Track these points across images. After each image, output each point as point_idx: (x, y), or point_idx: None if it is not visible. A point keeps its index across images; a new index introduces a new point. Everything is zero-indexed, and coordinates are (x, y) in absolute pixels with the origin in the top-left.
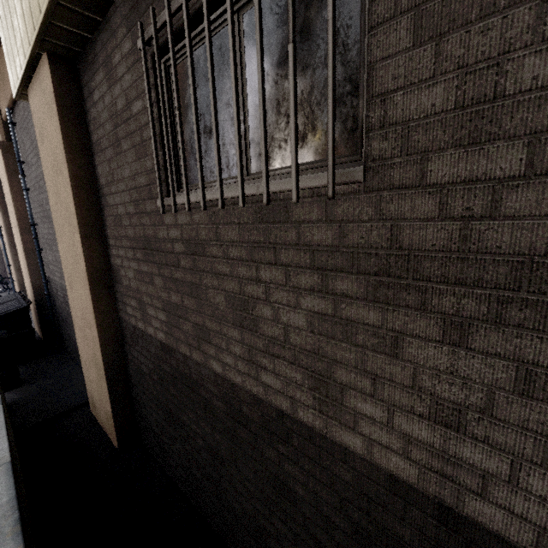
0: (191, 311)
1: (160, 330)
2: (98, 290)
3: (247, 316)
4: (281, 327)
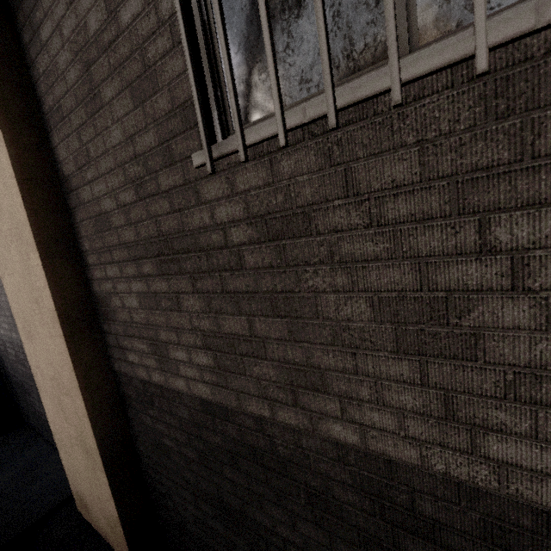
0: (274, 341)
1: (200, 382)
2: (77, 336)
3: (444, 330)
4: None
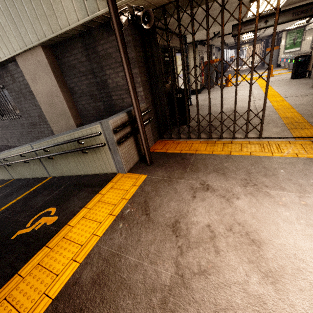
0: None
1: None
2: None
3: None
4: (1, 135)
